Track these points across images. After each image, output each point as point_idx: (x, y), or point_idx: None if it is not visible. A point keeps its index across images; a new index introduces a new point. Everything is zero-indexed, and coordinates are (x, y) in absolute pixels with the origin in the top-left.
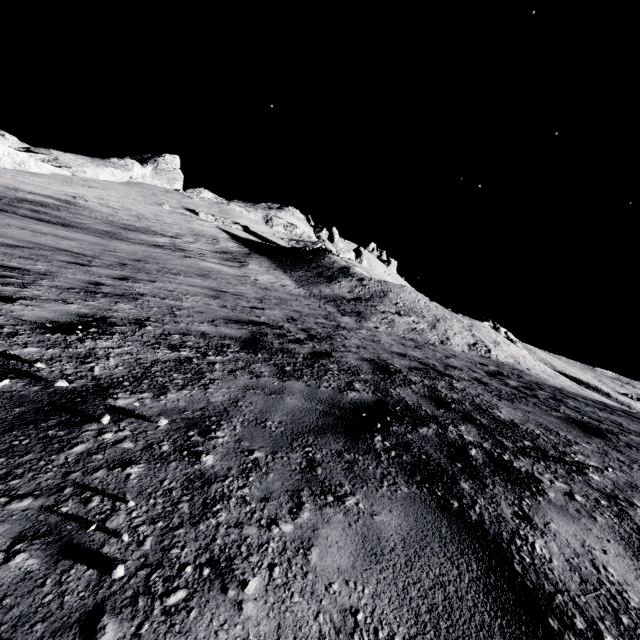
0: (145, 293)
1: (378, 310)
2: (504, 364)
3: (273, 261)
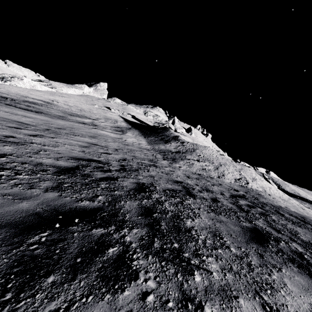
0: (36, 142)
1: (186, 158)
2: (253, 191)
3: (141, 132)
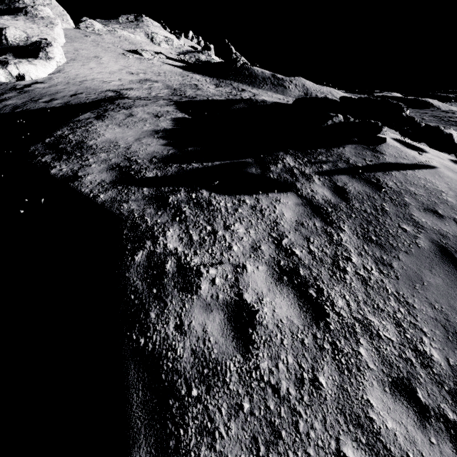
0: None
1: None
2: None
3: (240, 82)
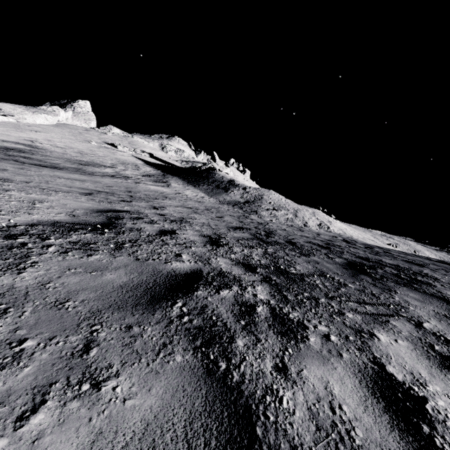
0: (181, 217)
1: (264, 208)
2: (341, 235)
3: (183, 179)
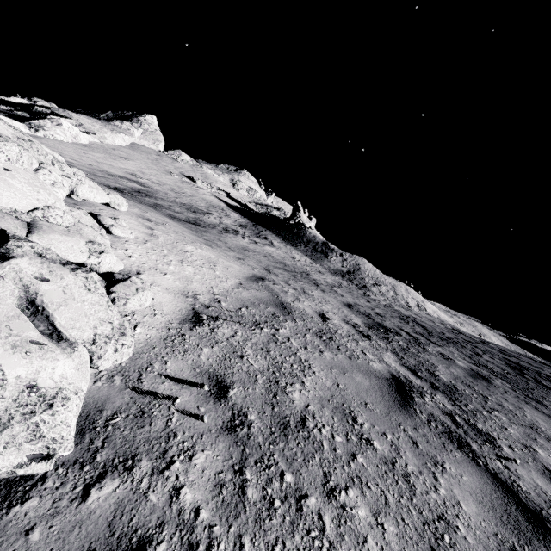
0: (367, 306)
1: (370, 283)
2: (441, 320)
3: (276, 234)
